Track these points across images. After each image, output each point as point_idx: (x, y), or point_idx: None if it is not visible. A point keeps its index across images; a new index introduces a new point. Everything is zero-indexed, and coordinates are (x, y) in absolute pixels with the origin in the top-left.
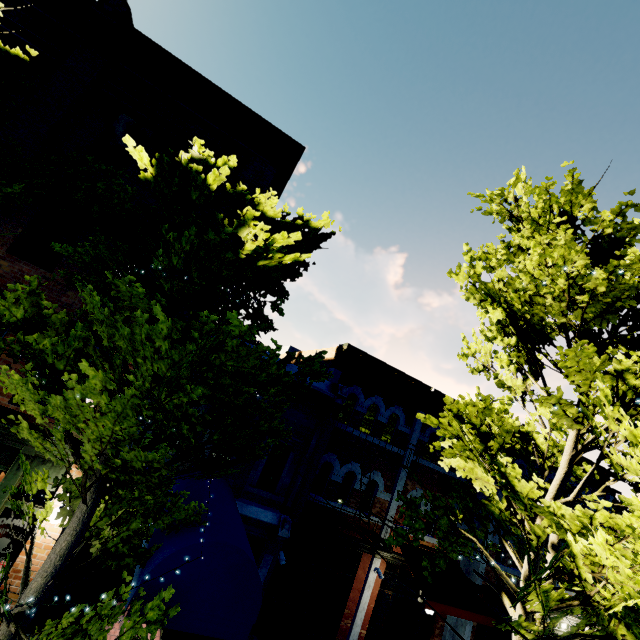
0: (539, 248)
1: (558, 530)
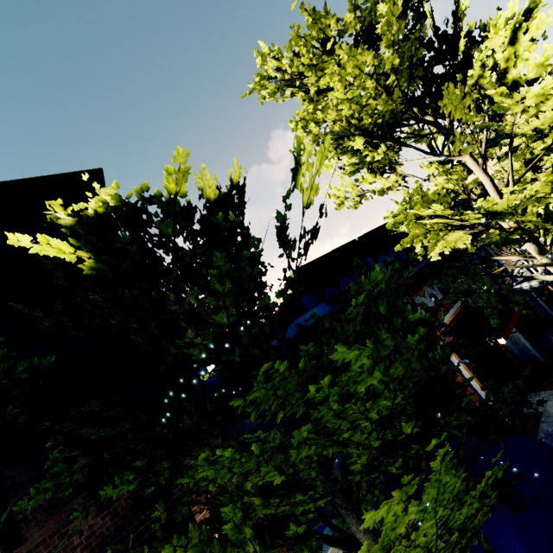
0: (335, 77)
1: (540, 203)
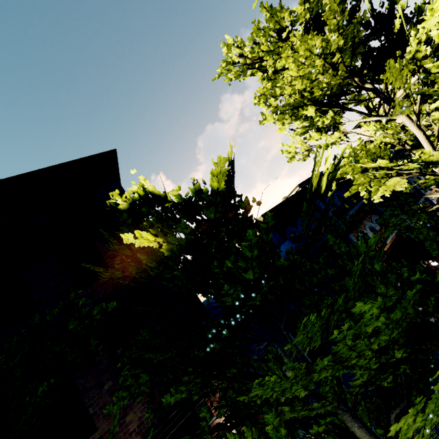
0: (289, 59)
1: None
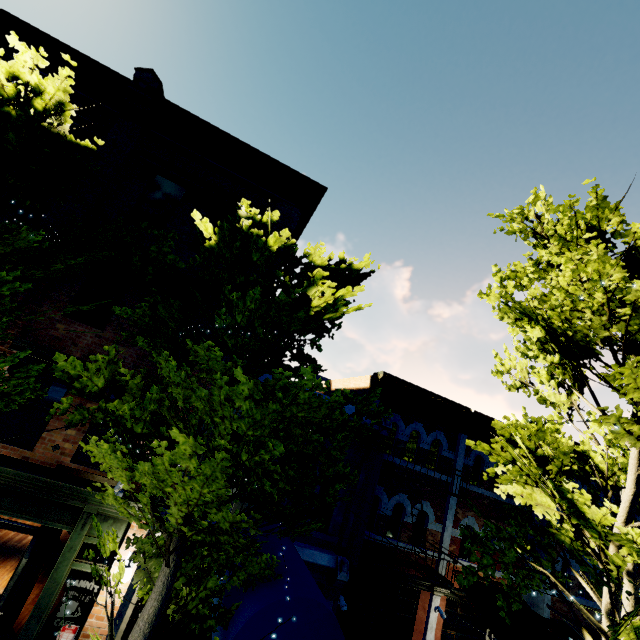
0: (571, 264)
1: (639, 559)
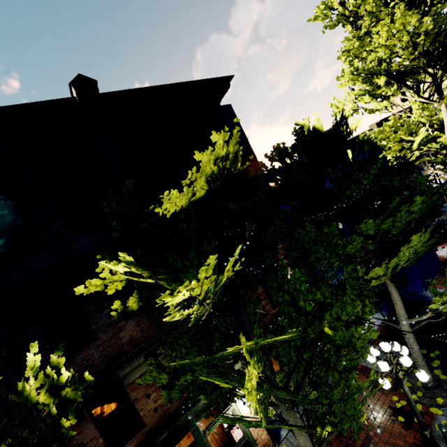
0: (385, 28)
1: None
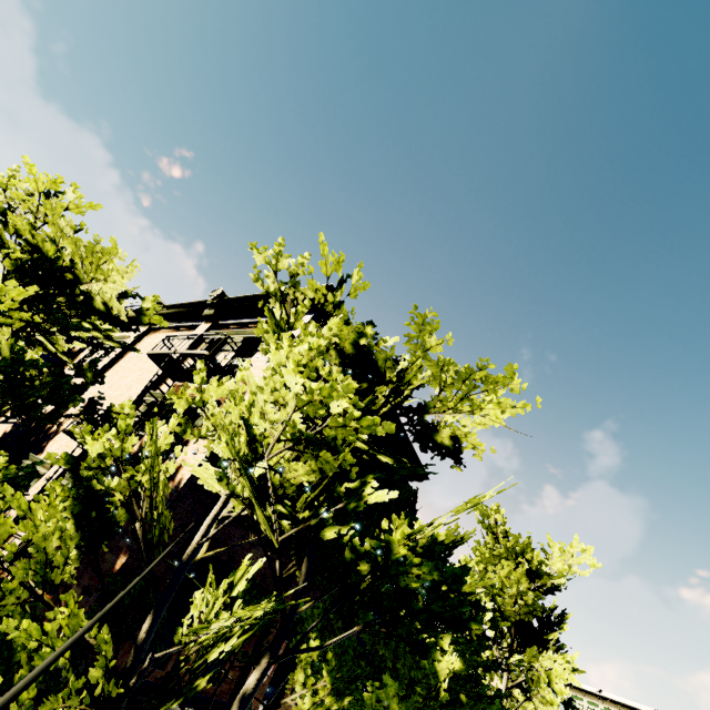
0: (509, 568)
1: None
